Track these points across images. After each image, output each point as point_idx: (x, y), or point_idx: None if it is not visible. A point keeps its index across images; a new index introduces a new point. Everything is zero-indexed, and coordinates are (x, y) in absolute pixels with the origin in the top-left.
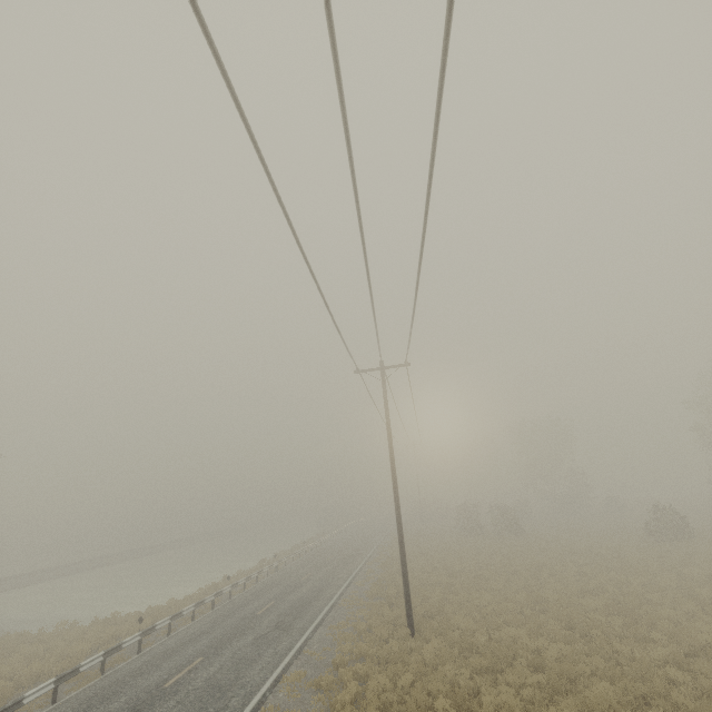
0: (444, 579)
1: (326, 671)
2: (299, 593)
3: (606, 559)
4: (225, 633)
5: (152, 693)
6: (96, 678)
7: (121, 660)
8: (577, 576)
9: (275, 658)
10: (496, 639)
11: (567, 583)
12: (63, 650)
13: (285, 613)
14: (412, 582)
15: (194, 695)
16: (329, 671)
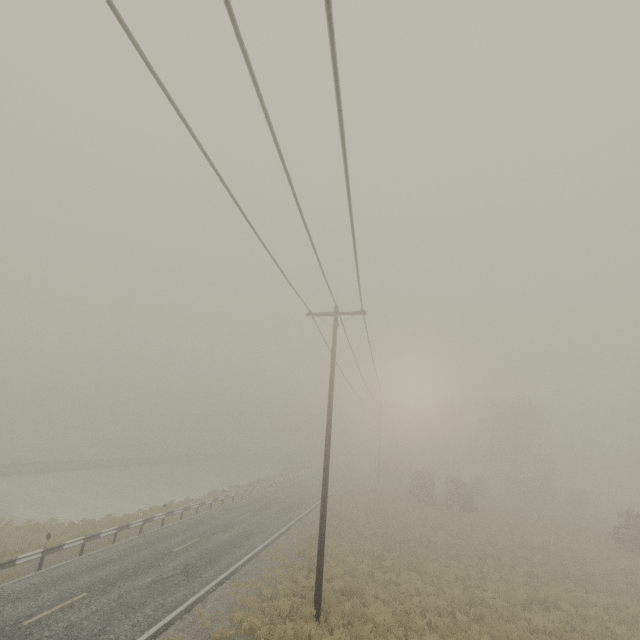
0: (378, 549)
1: None
2: (227, 534)
3: (564, 562)
4: (129, 567)
5: (4, 630)
6: None
7: (16, 575)
8: (527, 578)
9: (158, 612)
10: None
11: (514, 585)
12: None
13: (200, 555)
14: (344, 545)
15: None
16: None
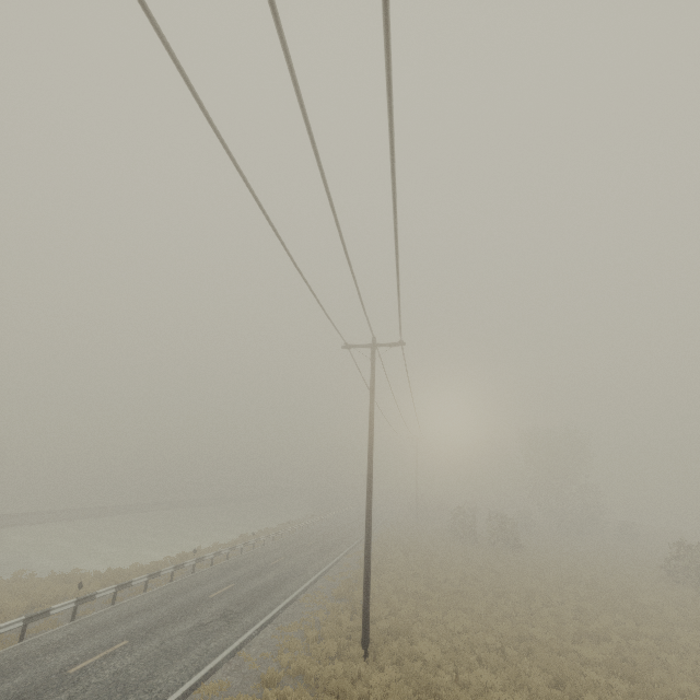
0: (421, 589)
1: (253, 686)
2: (263, 579)
3: (614, 595)
4: (166, 614)
5: (51, 679)
6: (13, 644)
7: (50, 626)
8: (576, 612)
9: (203, 657)
10: (464, 680)
11: (563, 620)
12: (4, 603)
13: (238, 601)
14: (385, 586)
15: (91, 692)
16: (257, 687)
